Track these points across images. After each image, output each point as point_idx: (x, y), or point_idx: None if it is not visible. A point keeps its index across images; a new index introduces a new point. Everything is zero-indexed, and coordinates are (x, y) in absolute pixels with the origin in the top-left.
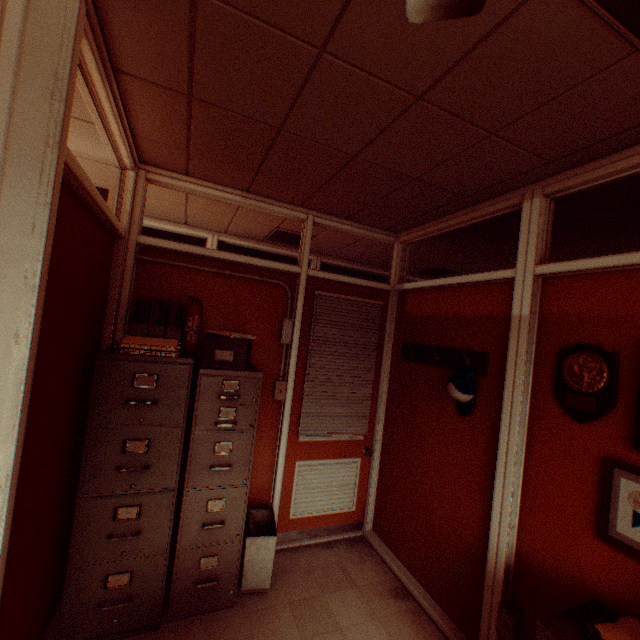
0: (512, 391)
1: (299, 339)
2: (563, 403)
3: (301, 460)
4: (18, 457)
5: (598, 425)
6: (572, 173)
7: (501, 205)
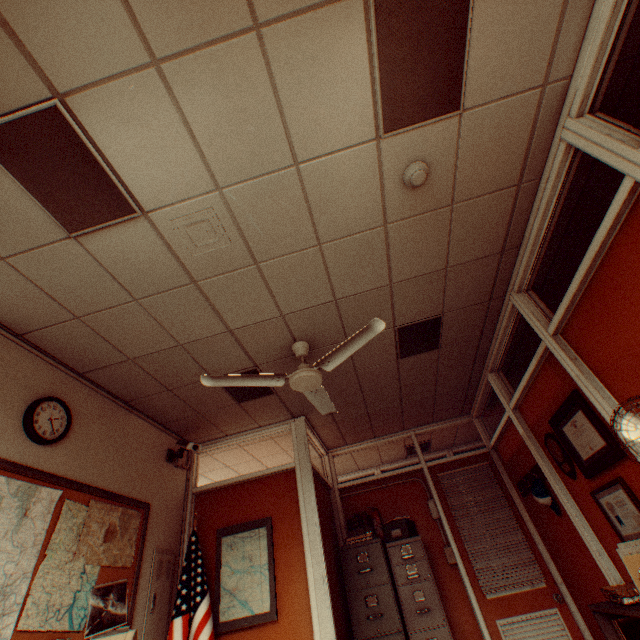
0: (549, 479)
1: (443, 511)
2: (563, 471)
3: (499, 618)
4: (326, 569)
5: (577, 475)
6: (486, 361)
7: (483, 381)
